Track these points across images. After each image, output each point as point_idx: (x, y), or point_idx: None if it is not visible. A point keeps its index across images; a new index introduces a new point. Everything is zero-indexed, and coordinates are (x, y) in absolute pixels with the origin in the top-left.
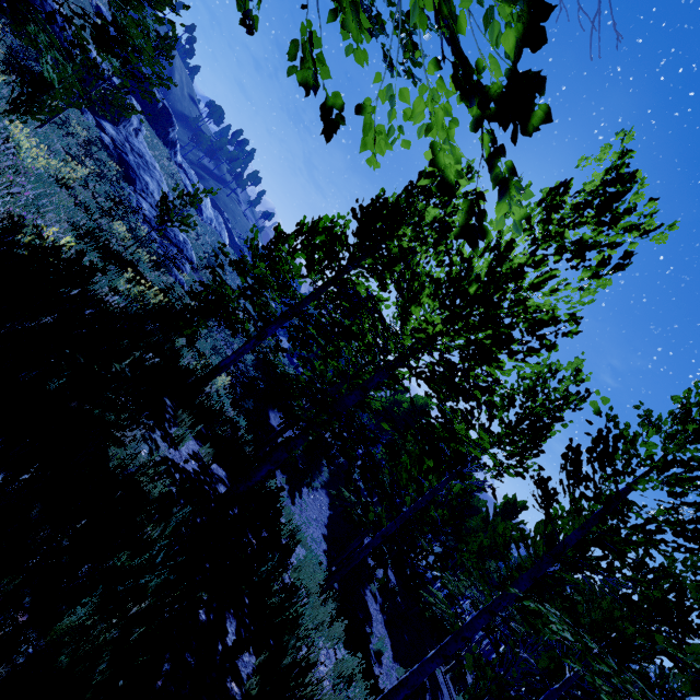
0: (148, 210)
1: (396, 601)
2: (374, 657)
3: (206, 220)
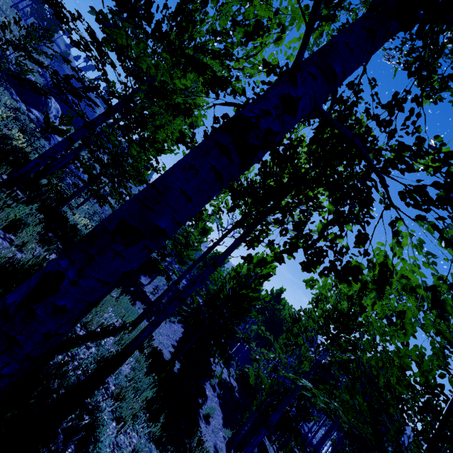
0: None
1: (234, 395)
2: (202, 418)
3: None
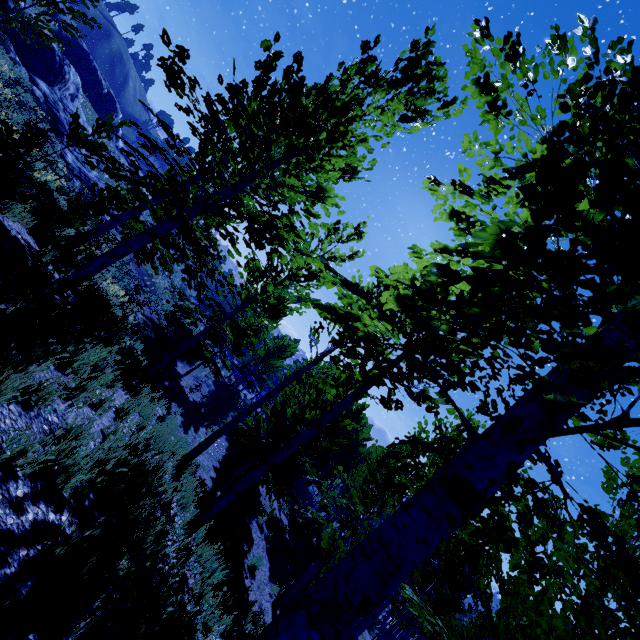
0: (72, 160)
1: (284, 537)
2: (247, 570)
3: None
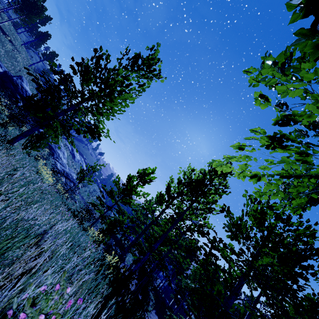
0: (59, 166)
1: None
2: None
3: (76, 160)
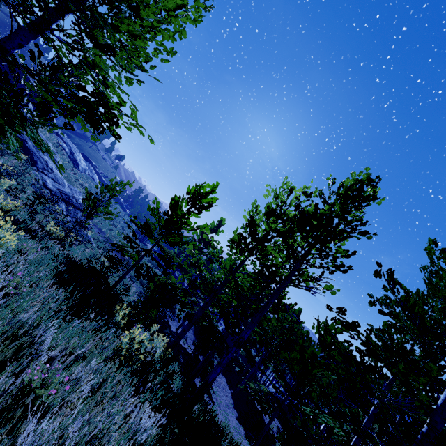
0: (51, 184)
1: None
2: None
3: (81, 170)
